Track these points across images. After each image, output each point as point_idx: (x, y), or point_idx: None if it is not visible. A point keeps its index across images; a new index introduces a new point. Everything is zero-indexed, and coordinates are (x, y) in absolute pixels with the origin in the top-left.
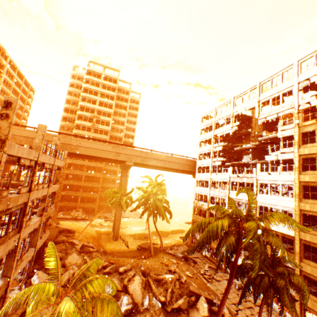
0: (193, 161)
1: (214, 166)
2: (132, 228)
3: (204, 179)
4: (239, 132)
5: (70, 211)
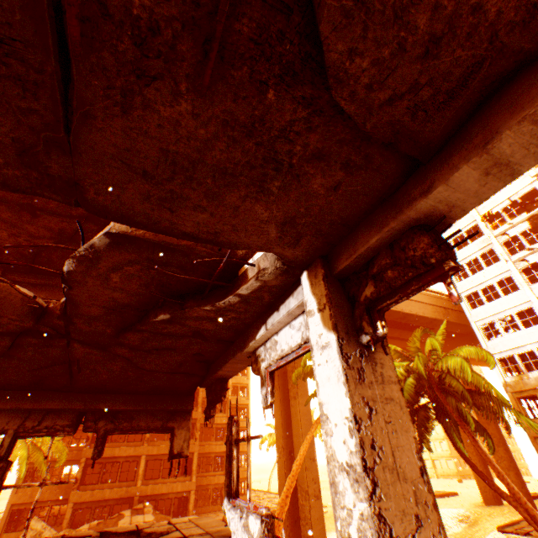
0: (433, 297)
1: (492, 292)
2: (334, 536)
3: (510, 309)
4: (532, 200)
5: (112, 518)
